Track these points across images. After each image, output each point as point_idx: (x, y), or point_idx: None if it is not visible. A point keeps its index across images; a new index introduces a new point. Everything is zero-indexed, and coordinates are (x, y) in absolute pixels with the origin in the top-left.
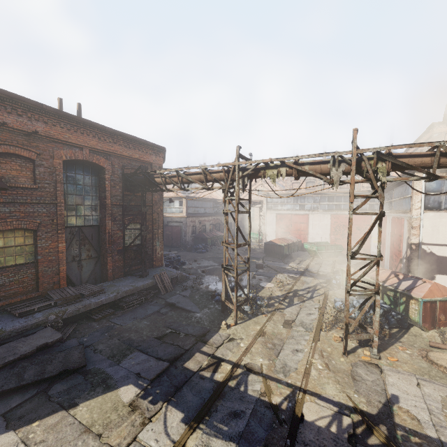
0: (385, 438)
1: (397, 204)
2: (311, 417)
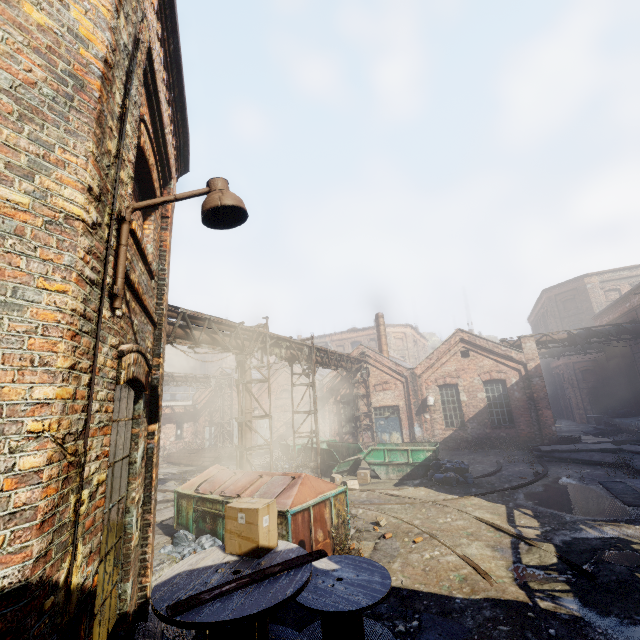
0: (180, 472)
1: None
2: (163, 477)
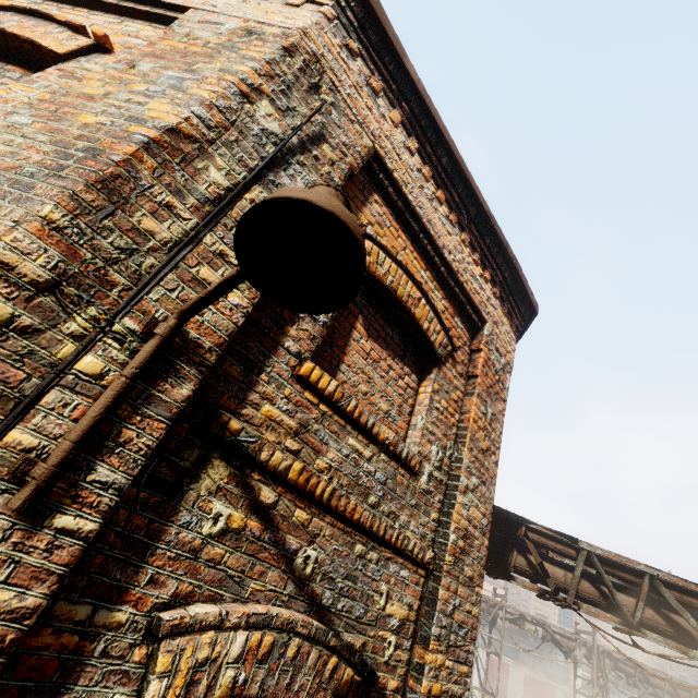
0: None
1: (531, 659)
2: None
